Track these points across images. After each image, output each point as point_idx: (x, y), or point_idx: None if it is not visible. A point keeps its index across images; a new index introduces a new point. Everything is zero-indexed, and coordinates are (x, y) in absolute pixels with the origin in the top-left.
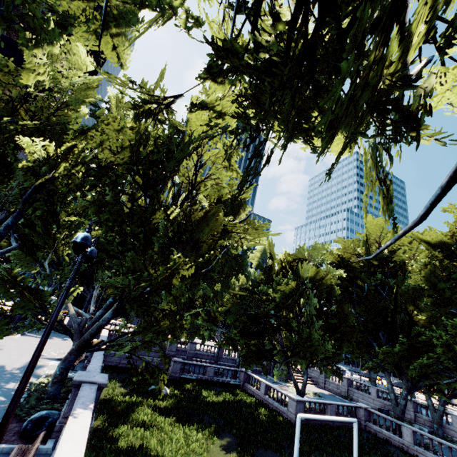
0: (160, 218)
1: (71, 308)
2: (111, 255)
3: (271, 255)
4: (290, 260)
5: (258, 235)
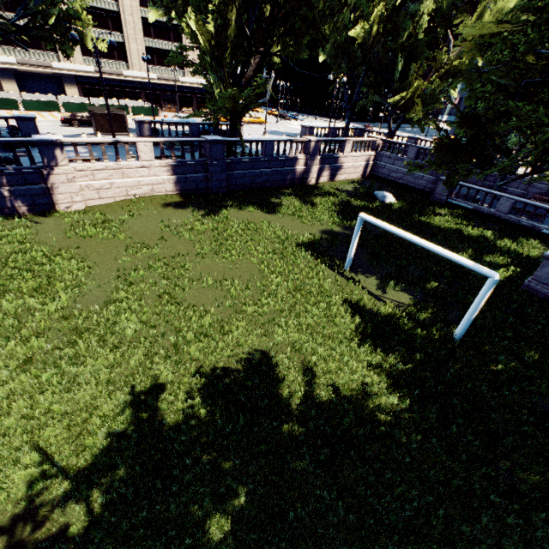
0: None
1: None
2: None
3: None
4: None
5: None
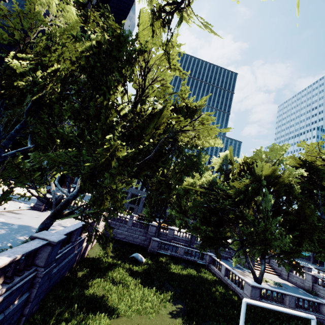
0: (113, 117)
1: (53, 187)
2: (70, 144)
3: (230, 159)
4: (248, 162)
5: (207, 134)
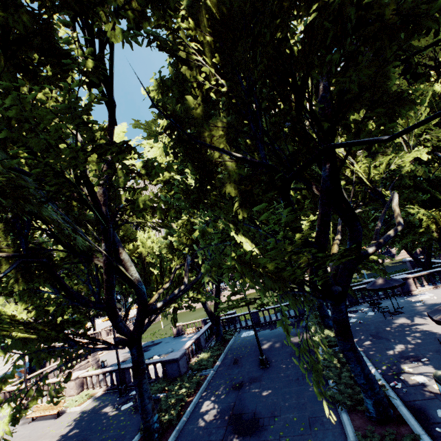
0: None
1: None
2: None
3: None
4: None
5: None
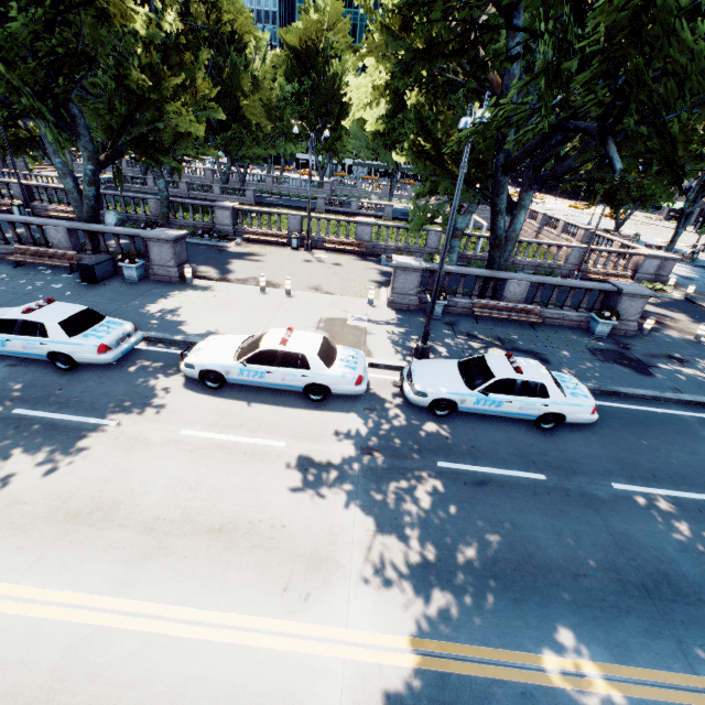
0: None
1: None
2: None
3: None
4: None
5: None
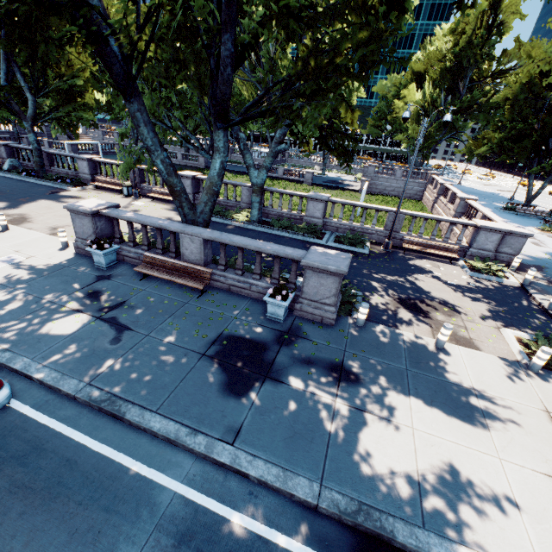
0: None
1: None
2: None
3: None
4: None
5: None
